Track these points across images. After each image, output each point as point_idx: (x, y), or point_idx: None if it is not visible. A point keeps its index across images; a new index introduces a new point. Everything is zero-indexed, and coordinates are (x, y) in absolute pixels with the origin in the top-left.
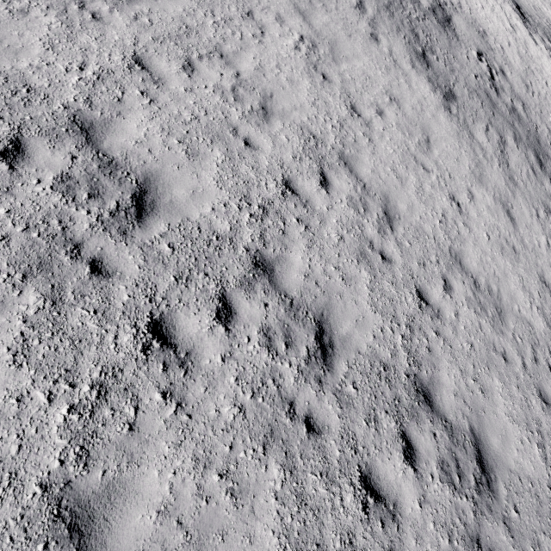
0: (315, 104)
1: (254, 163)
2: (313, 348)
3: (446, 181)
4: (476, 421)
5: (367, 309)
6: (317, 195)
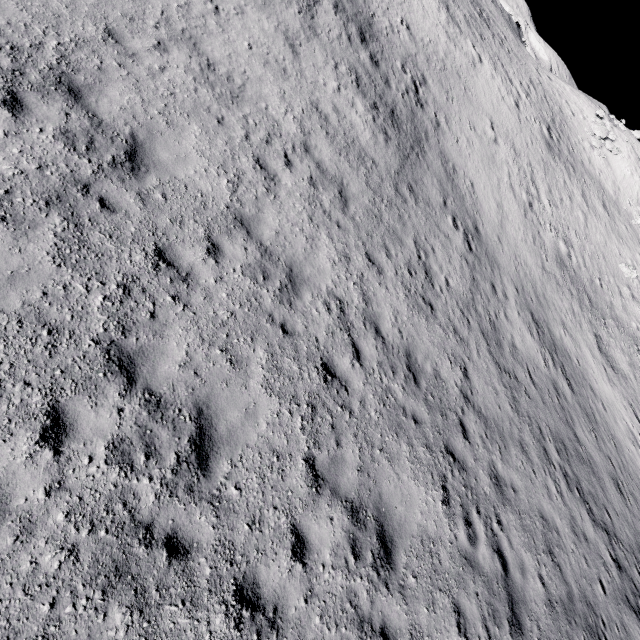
0: None
1: None
2: None
3: None
4: (144, 135)
5: (8, 3)
6: None
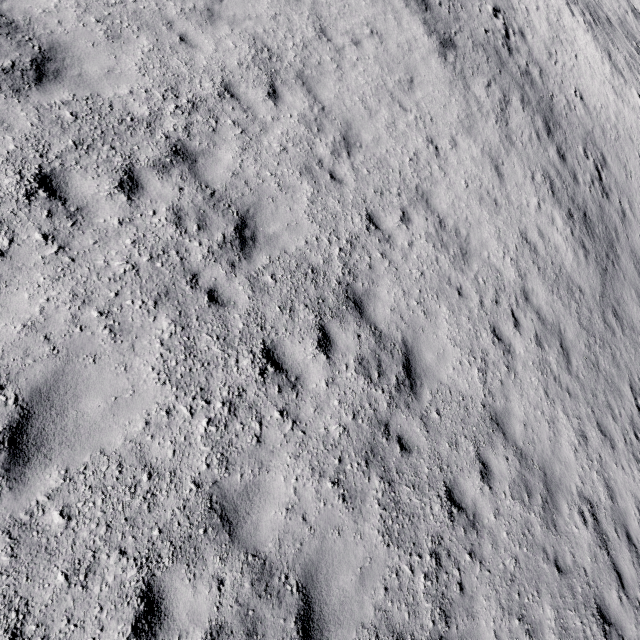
0: (275, 19)
1: (189, 59)
2: (231, 237)
3: (426, 123)
4: (411, 336)
5: (303, 217)
6: (262, 104)
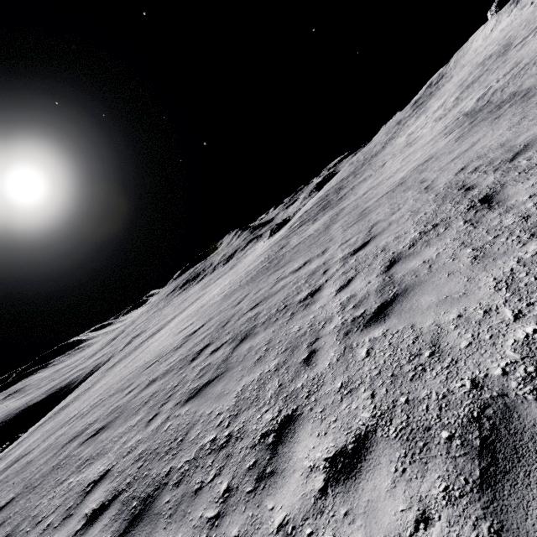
0: None
1: None
2: None
3: None
4: None
5: None
6: None
